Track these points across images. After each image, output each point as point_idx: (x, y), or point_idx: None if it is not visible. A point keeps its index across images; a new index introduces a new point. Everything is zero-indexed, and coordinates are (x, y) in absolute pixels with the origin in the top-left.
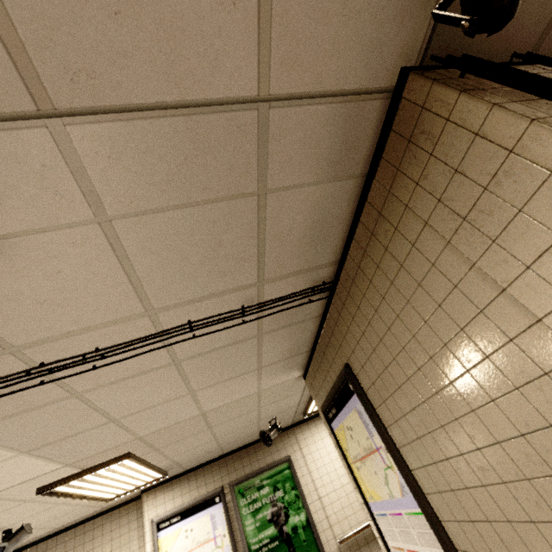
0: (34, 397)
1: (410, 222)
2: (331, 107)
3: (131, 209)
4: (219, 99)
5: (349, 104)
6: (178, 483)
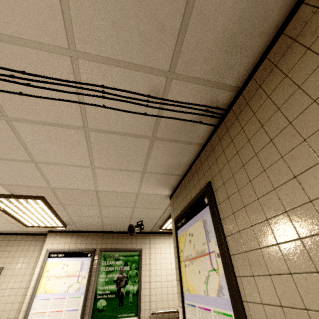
0: None
1: None
2: None
3: None
4: None
5: None
6: (71, 235)
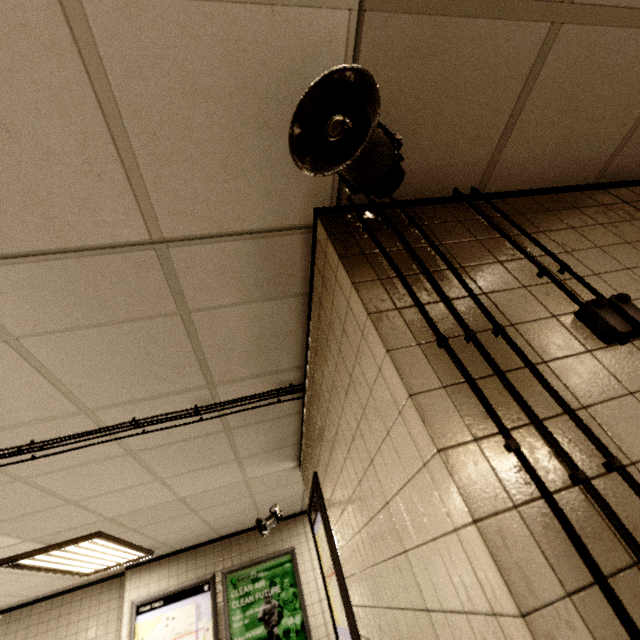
0: None
1: (330, 359)
2: (241, 243)
3: (37, 329)
4: (108, 244)
5: (263, 240)
6: (166, 563)
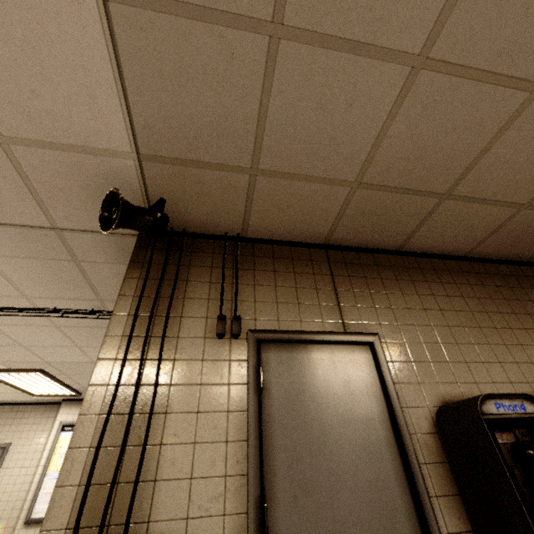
0: None
1: None
2: (103, 236)
3: None
4: (30, 225)
5: (115, 237)
6: None
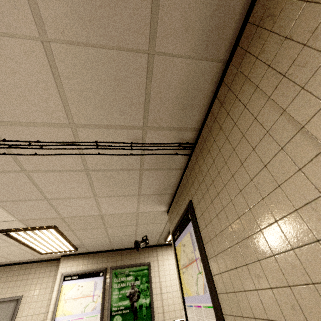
0: (0, 163)
1: (247, 89)
2: None
3: (63, 36)
4: None
5: None
6: (82, 257)
